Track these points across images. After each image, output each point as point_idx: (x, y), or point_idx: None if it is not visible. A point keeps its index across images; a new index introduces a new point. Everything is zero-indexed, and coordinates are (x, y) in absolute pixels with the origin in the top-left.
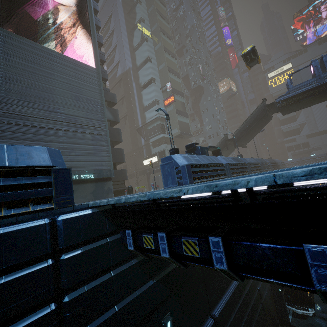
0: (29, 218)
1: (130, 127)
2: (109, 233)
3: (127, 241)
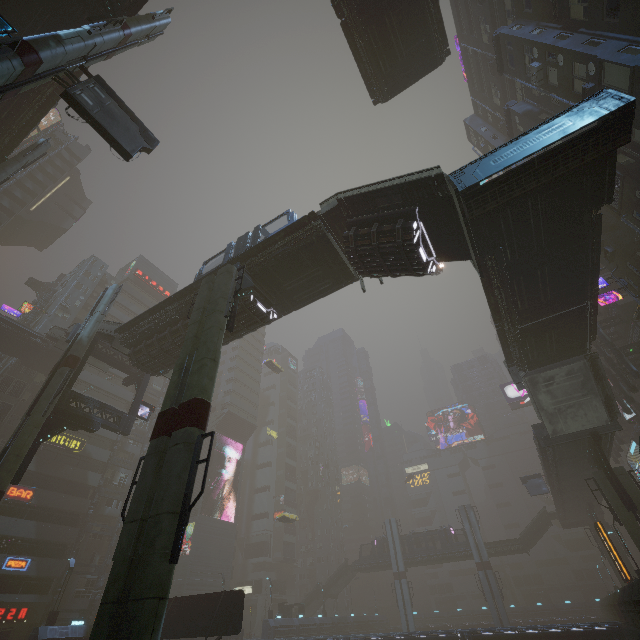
0: None
1: None
2: None
3: None
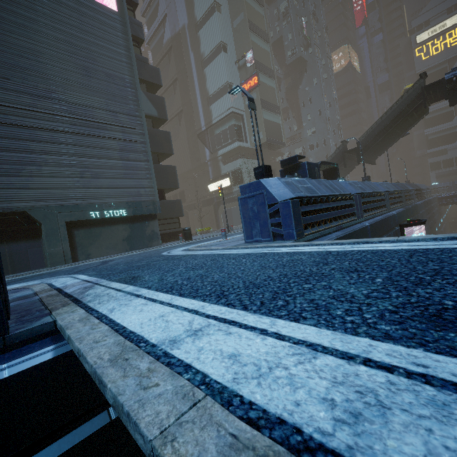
0: None
1: (188, 131)
2: None
3: None
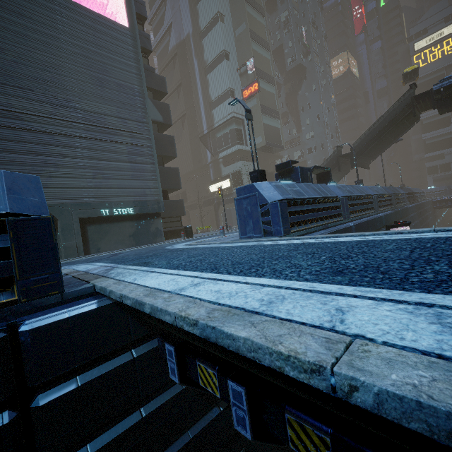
0: None
1: (190, 134)
2: (135, 341)
3: (168, 364)
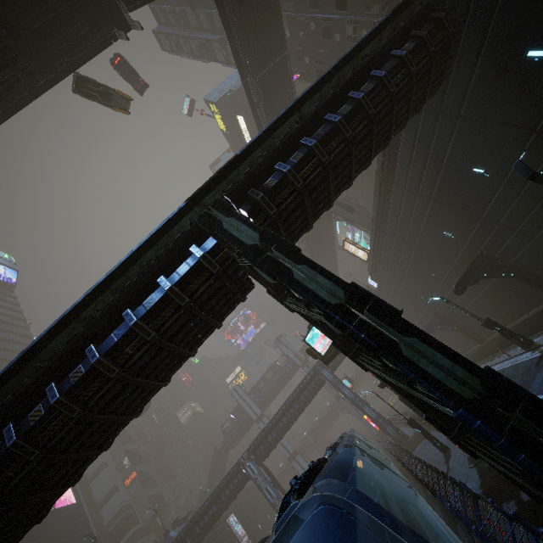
0: None
1: None
2: None
3: None
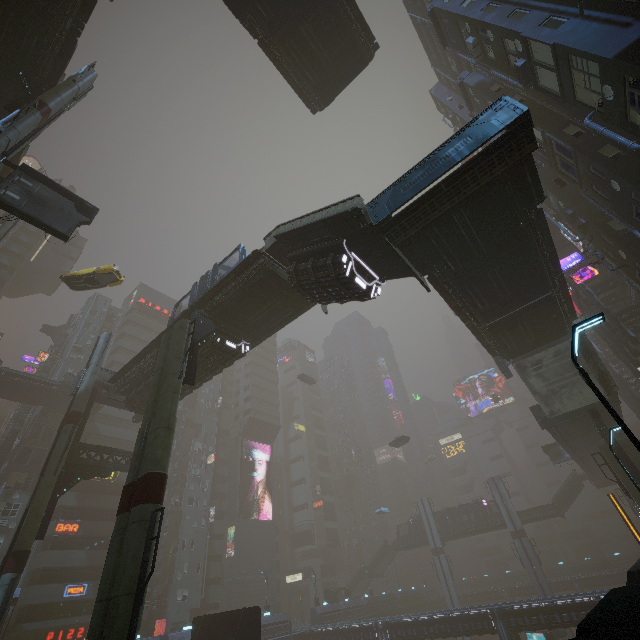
0: (286, 634)
1: None
2: None
3: None
